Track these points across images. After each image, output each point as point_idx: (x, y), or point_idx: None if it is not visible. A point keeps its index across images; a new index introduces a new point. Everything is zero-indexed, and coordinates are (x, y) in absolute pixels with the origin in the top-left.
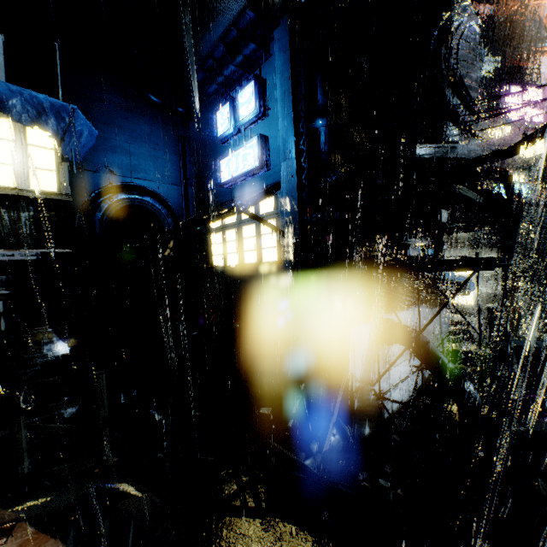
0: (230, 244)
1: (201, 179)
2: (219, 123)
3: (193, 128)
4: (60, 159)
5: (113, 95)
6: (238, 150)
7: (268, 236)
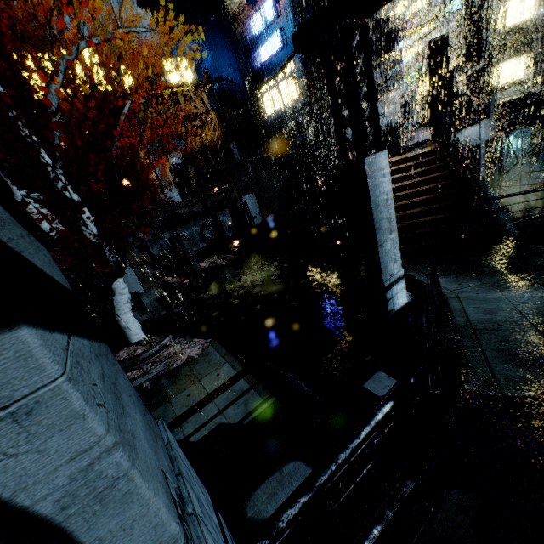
0: (275, 97)
1: (250, 62)
2: (256, 24)
3: (237, 28)
4: (194, 72)
5: (196, 24)
6: (270, 39)
7: (293, 84)
